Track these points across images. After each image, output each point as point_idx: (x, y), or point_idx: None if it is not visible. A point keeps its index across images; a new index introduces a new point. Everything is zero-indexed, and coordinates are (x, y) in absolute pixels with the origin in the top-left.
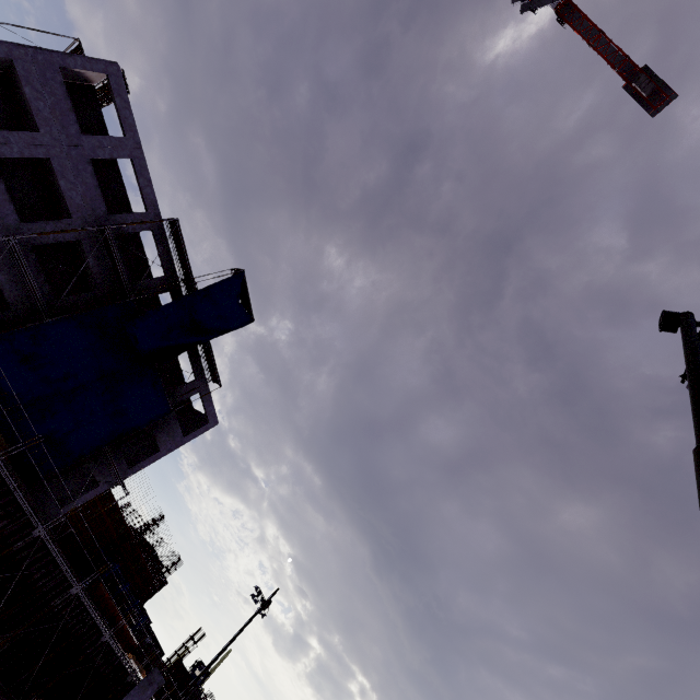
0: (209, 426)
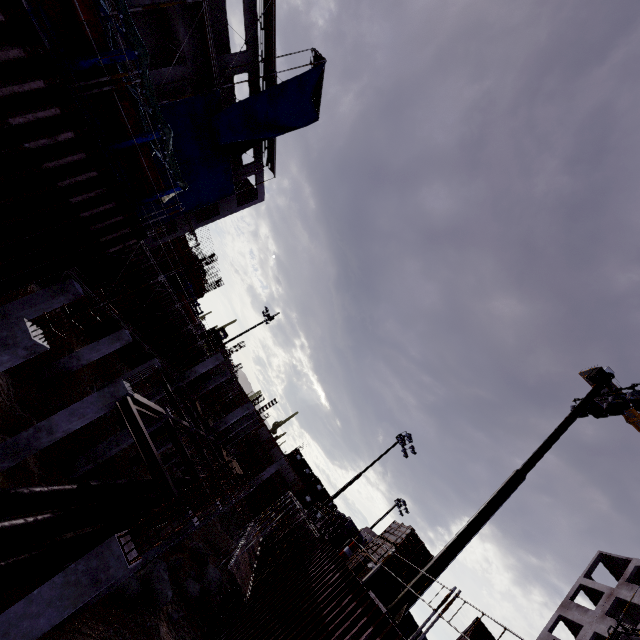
0: (257, 201)
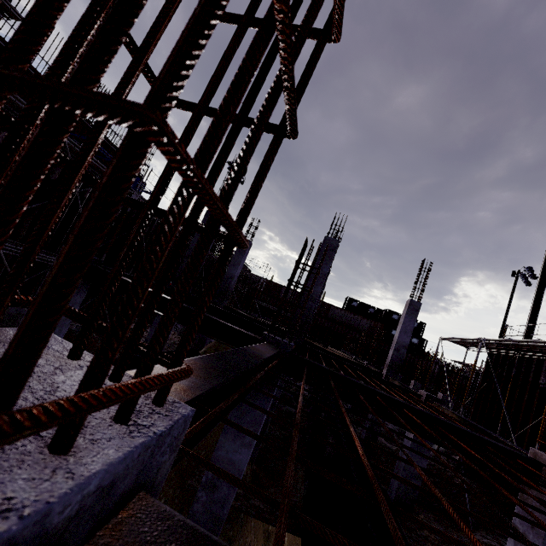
0: None
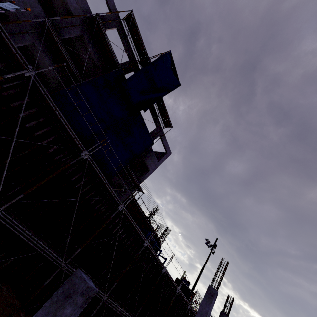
0: (167, 155)
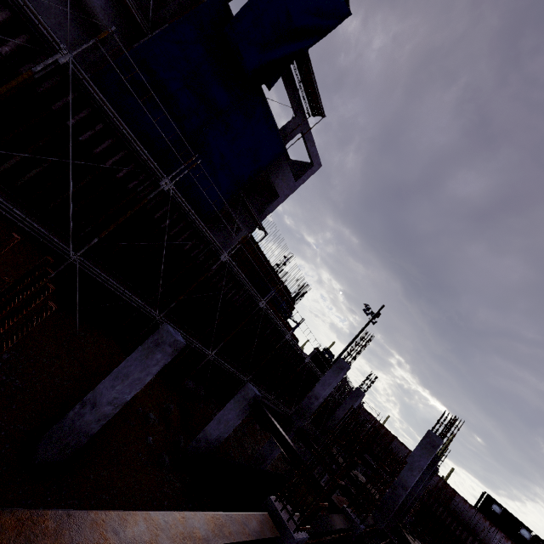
0: (314, 169)
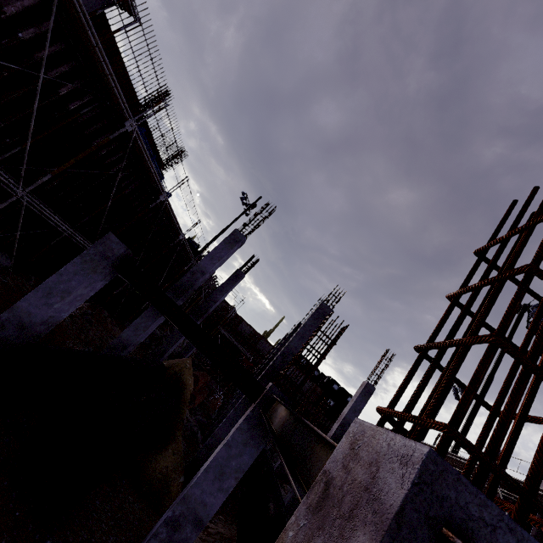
0: None
